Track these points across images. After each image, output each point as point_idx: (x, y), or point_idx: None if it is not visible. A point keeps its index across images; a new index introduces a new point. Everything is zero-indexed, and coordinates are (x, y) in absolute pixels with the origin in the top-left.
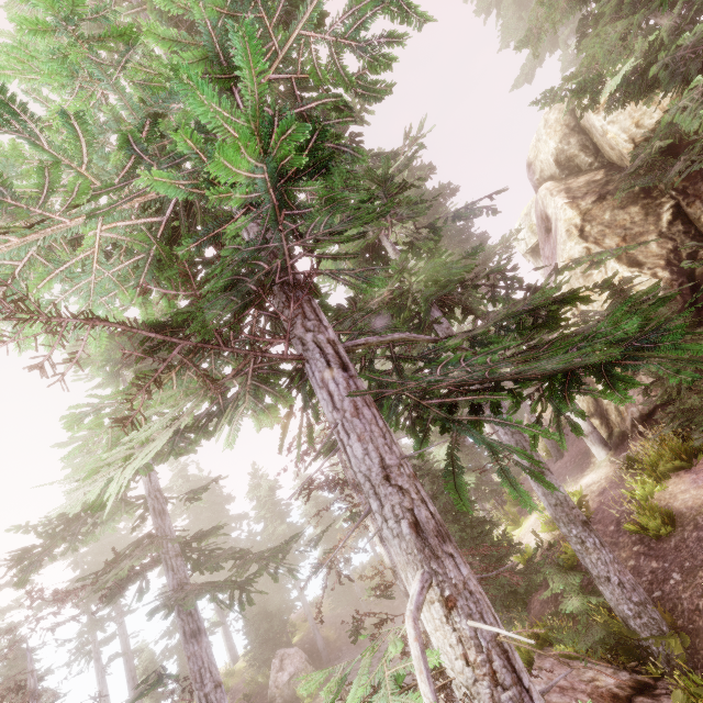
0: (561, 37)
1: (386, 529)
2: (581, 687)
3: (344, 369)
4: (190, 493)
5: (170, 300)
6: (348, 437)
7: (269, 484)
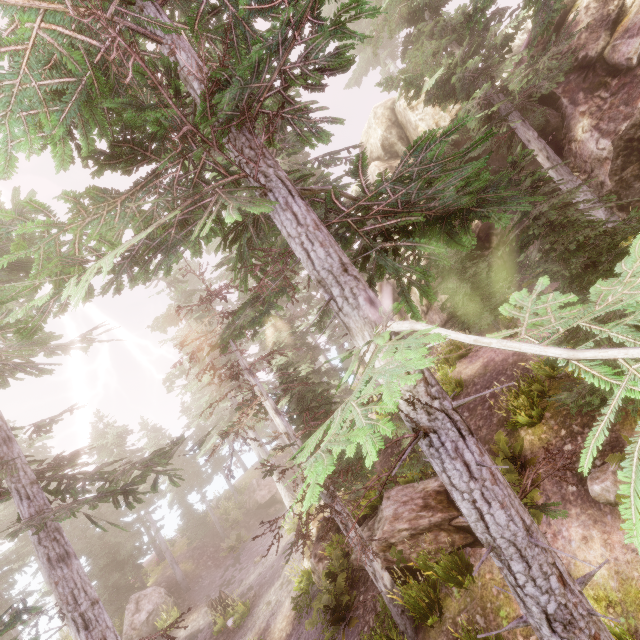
0: (382, 56)
1: (346, 307)
2: (417, 496)
3: (302, 199)
4: (41, 422)
5: (90, 146)
6: (312, 245)
7: (118, 431)
